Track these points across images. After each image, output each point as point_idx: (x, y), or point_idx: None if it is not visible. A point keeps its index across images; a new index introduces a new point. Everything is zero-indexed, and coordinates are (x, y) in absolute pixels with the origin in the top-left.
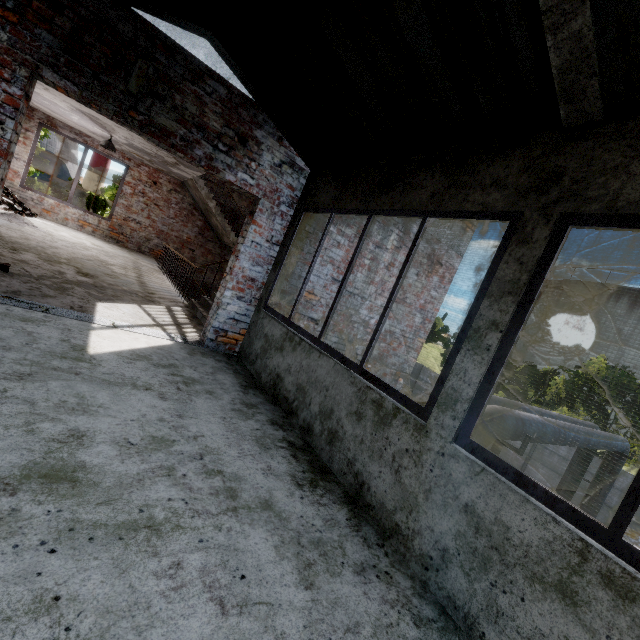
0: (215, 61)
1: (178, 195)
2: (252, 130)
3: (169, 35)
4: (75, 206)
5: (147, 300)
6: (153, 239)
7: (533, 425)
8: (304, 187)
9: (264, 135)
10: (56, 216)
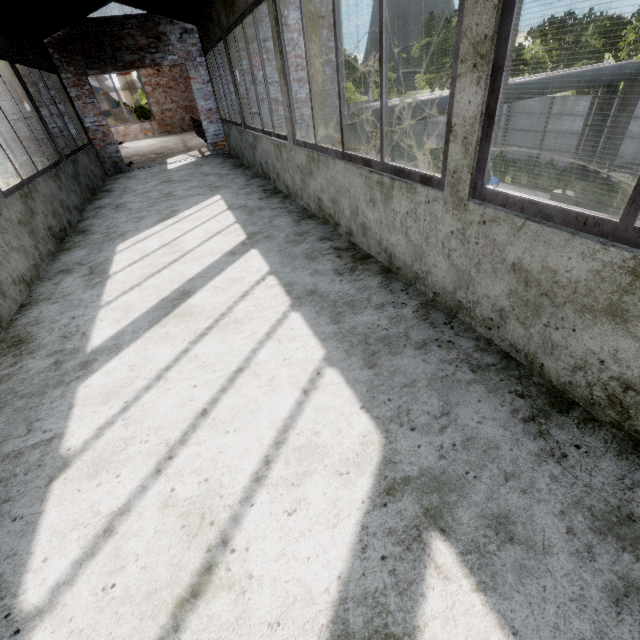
0: (122, 9)
1: (177, 69)
2: (158, 30)
3: (102, 16)
4: (133, 123)
5: (188, 151)
6: (185, 117)
7: (417, 105)
8: (199, 39)
9: (164, 27)
10: (130, 137)
